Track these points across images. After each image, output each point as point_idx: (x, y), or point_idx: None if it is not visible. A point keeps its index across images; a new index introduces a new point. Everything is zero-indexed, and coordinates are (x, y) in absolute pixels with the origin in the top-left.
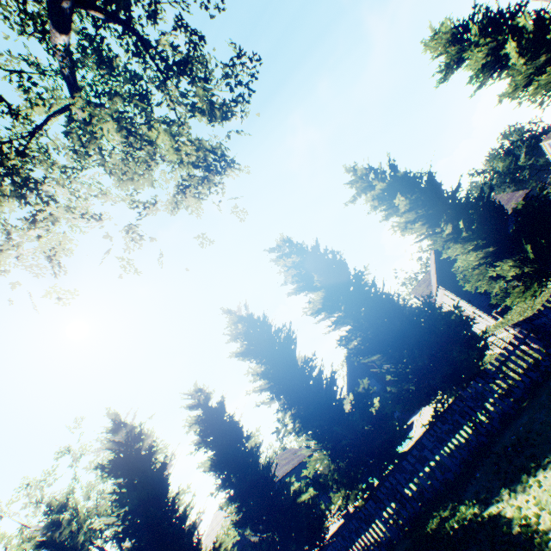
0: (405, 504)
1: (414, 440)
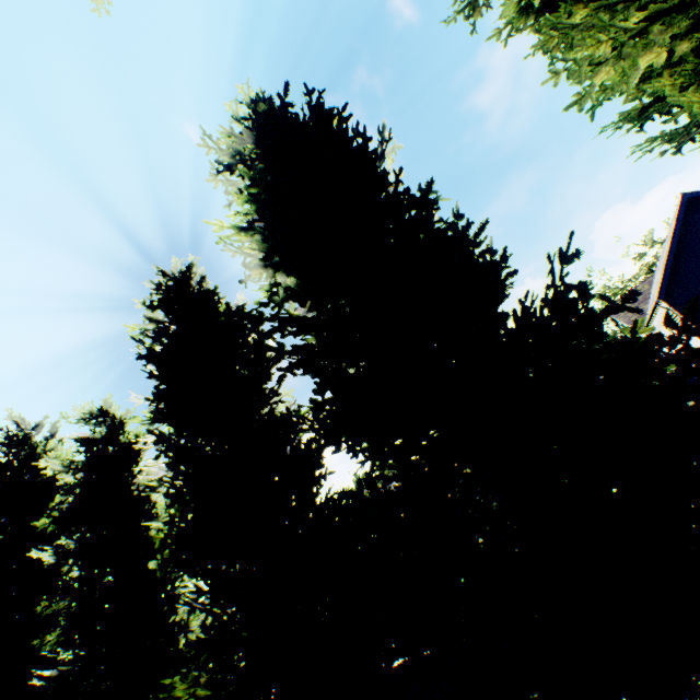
0: None
1: None
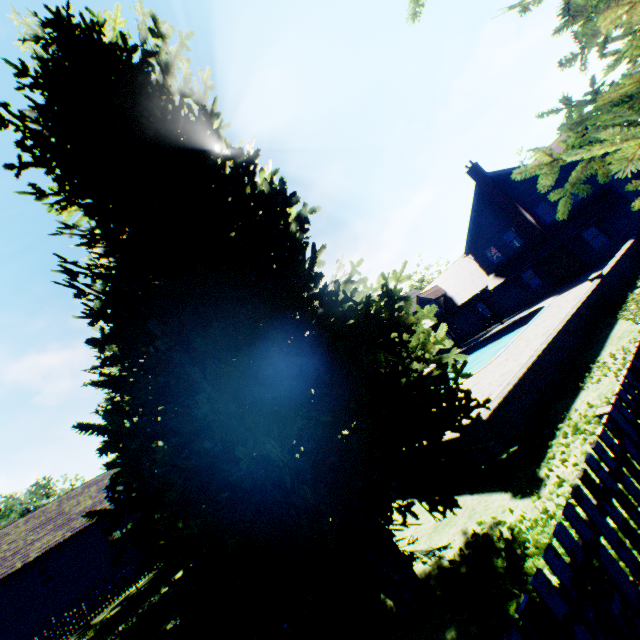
0: None
1: None
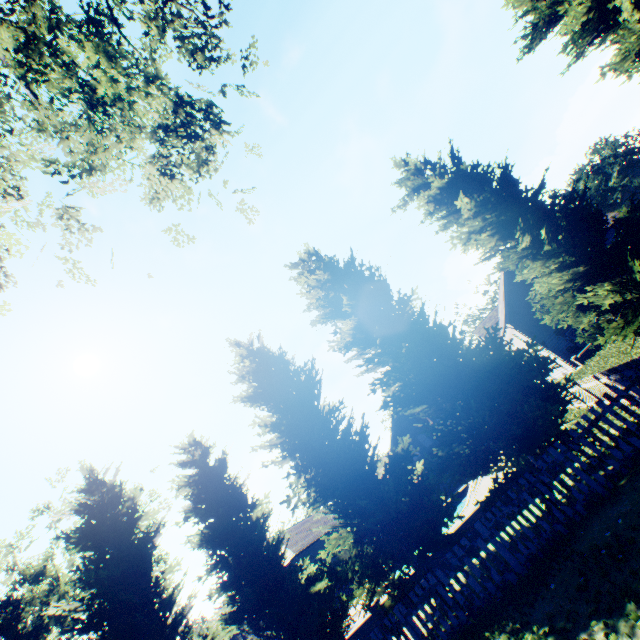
0: (448, 612)
1: (466, 517)
